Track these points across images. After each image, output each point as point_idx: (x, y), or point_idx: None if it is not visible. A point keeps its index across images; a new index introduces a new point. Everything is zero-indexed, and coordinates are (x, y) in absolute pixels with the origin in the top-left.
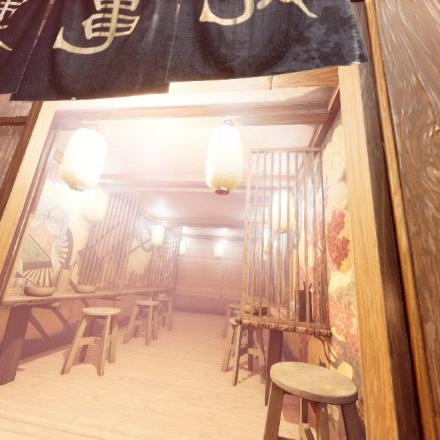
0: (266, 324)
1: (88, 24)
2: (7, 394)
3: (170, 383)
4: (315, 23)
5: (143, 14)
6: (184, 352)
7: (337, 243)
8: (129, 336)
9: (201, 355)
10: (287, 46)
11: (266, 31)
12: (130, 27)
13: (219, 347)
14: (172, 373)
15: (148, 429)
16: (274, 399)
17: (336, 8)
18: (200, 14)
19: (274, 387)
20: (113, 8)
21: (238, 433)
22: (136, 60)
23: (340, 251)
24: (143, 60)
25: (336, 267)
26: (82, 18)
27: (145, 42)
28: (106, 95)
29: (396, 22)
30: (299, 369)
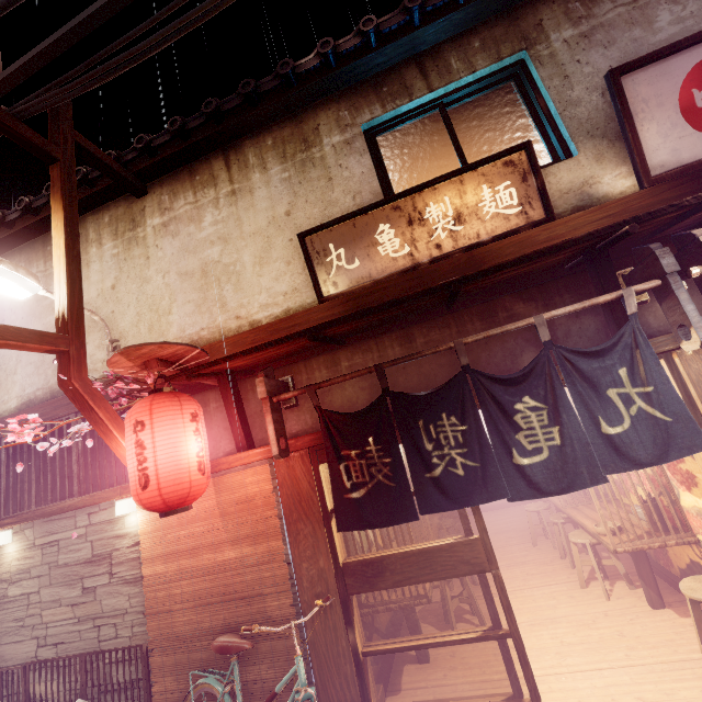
0: (639, 547)
1: (521, 438)
2: (447, 667)
3: (553, 617)
4: (672, 424)
5: (563, 432)
6: (521, 580)
7: (679, 470)
8: (452, 582)
9: (541, 577)
10: (665, 445)
11: (647, 435)
12: (554, 438)
13: (546, 561)
14: (542, 607)
15: (586, 657)
16: (694, 608)
17: (680, 412)
18: (600, 427)
19: (691, 601)
20: (535, 426)
21: (654, 639)
22: (576, 464)
23: (687, 479)
24: (580, 462)
25: (686, 489)
26: (512, 433)
27: (574, 450)
28: (572, 490)
29: (701, 377)
30: (699, 583)
